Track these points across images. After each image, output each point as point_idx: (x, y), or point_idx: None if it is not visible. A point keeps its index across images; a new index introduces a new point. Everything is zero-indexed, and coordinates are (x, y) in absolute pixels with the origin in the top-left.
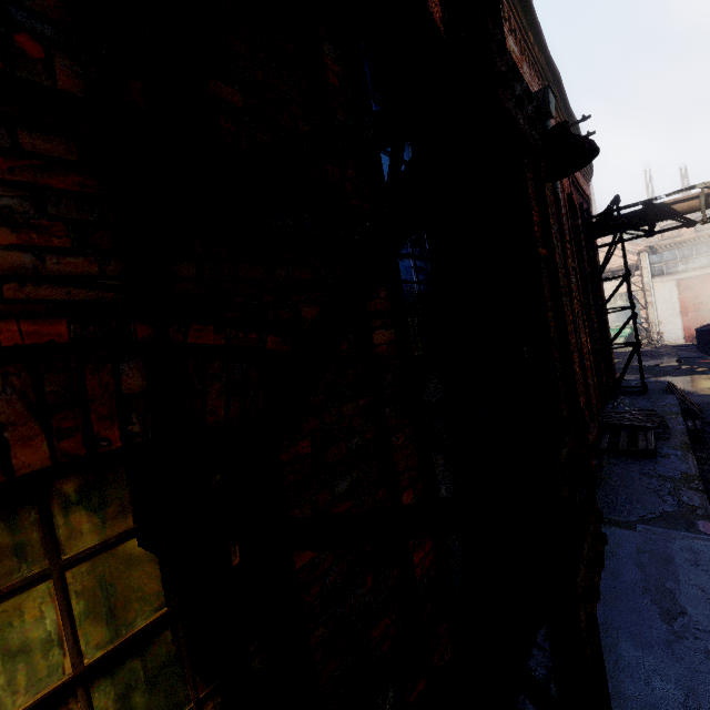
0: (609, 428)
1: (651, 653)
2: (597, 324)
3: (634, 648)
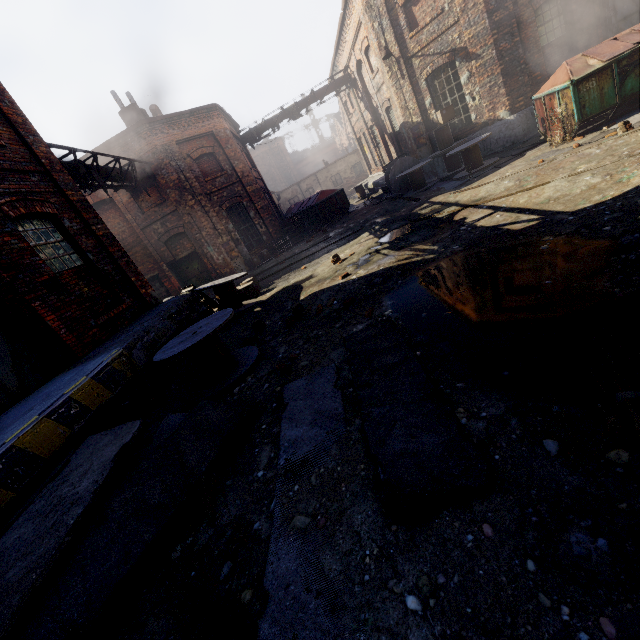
0: None
1: None
2: None
3: None
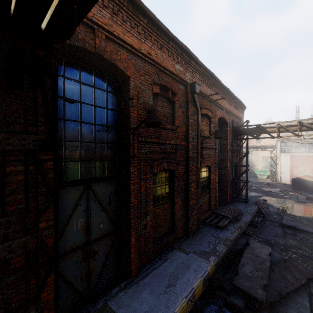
0: (216, 214)
1: (151, 296)
2: (231, 170)
3: (147, 293)
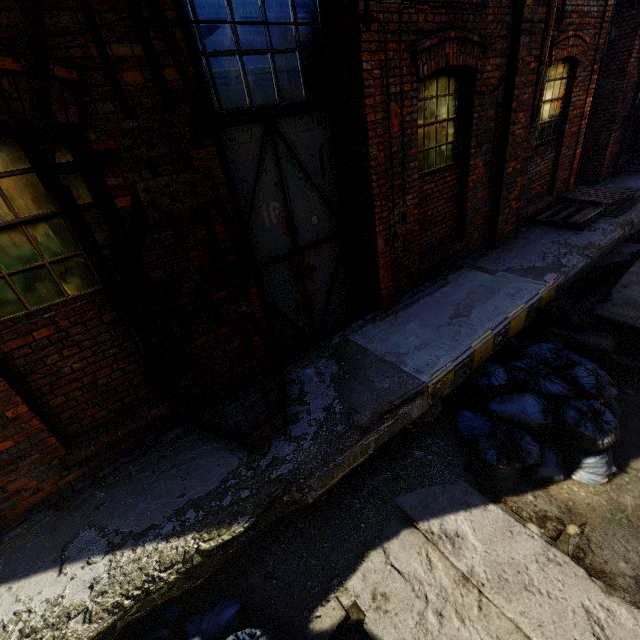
0: (565, 203)
1: (423, 329)
2: (637, 79)
3: (416, 326)
